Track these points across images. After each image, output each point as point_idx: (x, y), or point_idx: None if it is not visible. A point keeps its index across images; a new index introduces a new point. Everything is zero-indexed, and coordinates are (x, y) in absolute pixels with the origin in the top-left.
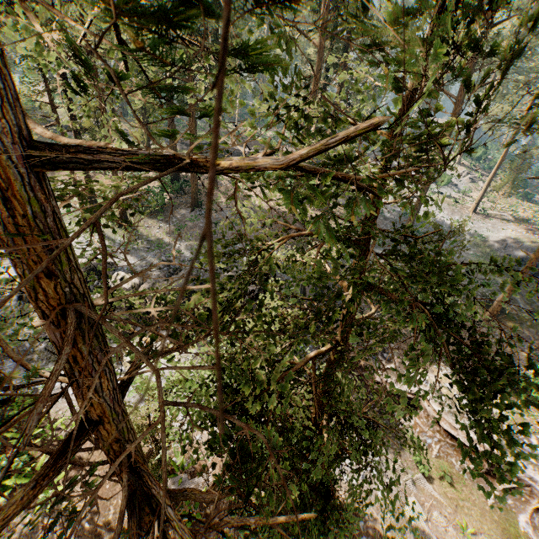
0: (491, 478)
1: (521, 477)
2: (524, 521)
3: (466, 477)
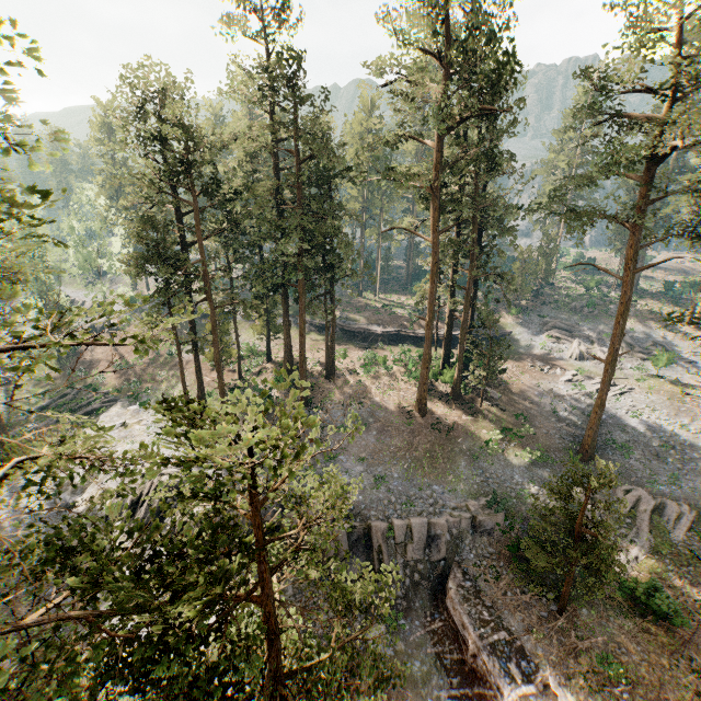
0: None
1: None
2: None
3: None
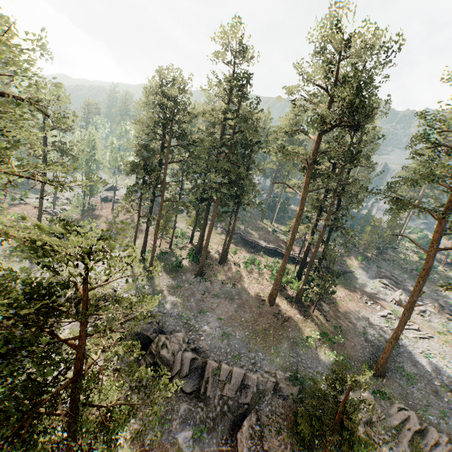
0: None
1: None
2: None
3: None
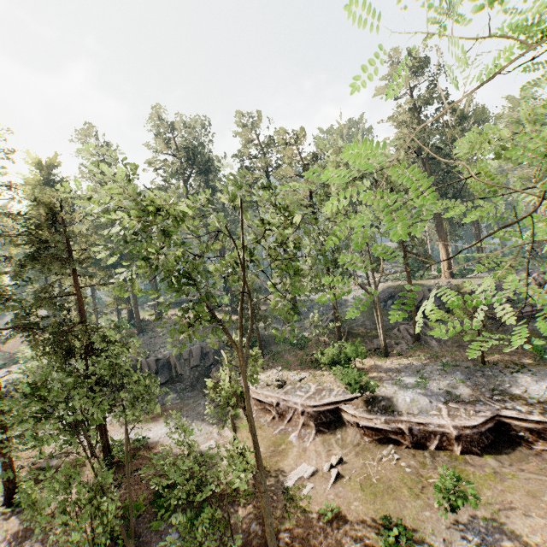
0: (281, 419)
1: (291, 406)
2: (293, 436)
3: (266, 425)
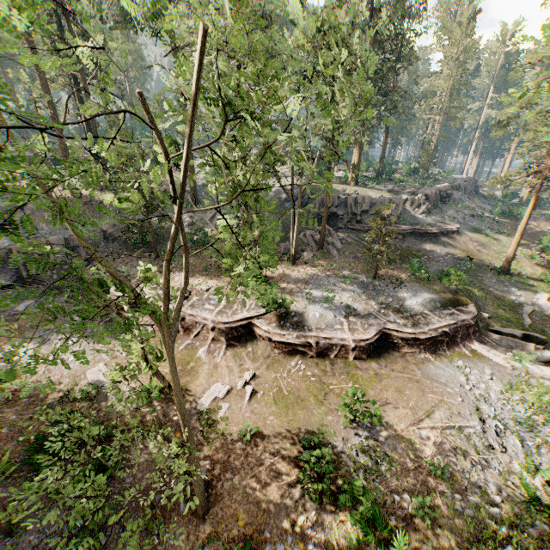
0: (187, 334)
1: (200, 321)
2: (202, 351)
3: None
